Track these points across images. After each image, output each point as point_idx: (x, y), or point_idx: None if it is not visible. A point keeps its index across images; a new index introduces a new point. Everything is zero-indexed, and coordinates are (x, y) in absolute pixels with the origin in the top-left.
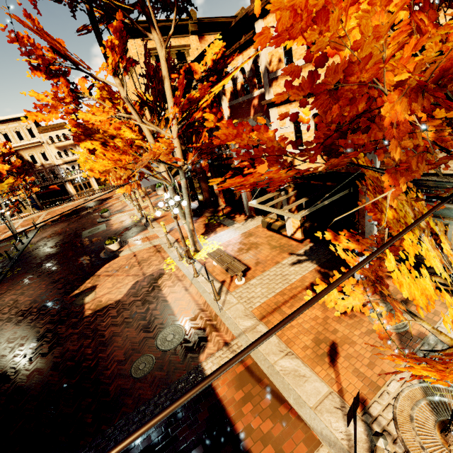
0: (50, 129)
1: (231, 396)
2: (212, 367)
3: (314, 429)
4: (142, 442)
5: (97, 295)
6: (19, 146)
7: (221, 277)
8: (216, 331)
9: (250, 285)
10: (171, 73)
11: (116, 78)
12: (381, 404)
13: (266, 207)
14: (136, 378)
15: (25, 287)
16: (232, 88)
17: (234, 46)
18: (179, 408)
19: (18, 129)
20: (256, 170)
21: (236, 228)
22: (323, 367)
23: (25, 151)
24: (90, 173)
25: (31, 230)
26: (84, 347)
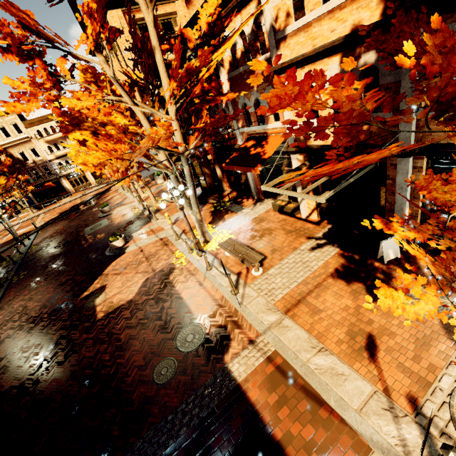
0: (36, 122)
1: (264, 400)
2: (239, 368)
3: (363, 434)
4: (175, 455)
5: (107, 296)
6: (7, 144)
7: (237, 269)
8: (238, 328)
9: (268, 276)
10: (161, 44)
11: (99, 55)
12: (435, 403)
13: (283, 191)
14: (160, 384)
15: (33, 291)
16: (231, 57)
17: (231, 4)
18: (209, 415)
19: (2, 126)
20: (264, 149)
21: (245, 213)
22: (362, 362)
23: (14, 149)
24: (83, 167)
25: (32, 231)
26: (101, 353)
